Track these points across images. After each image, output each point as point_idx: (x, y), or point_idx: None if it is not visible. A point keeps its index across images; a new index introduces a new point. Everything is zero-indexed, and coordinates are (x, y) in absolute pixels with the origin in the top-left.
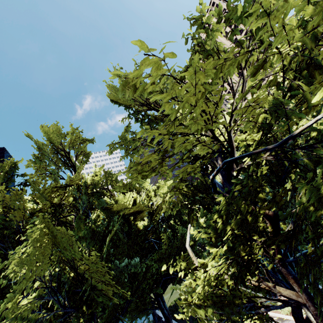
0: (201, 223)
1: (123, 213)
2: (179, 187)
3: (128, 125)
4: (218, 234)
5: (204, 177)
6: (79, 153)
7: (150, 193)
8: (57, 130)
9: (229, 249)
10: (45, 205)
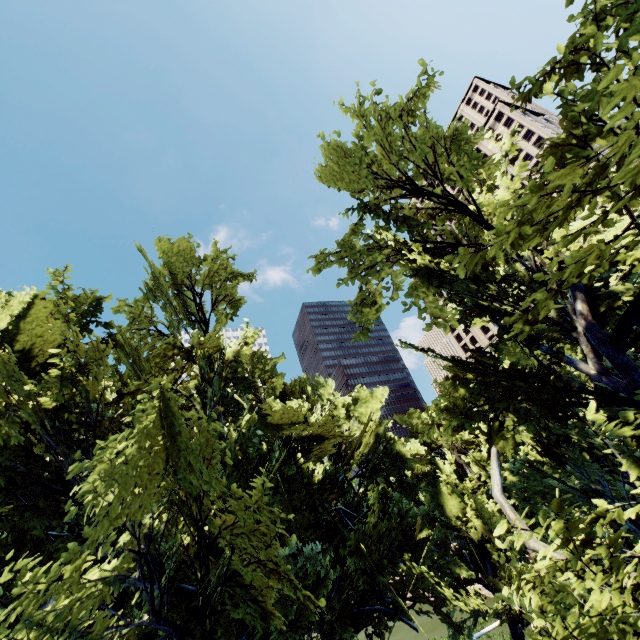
0: (444, 494)
1: (291, 433)
2: (537, 313)
3: (358, 226)
4: None
5: (526, 346)
6: (222, 297)
7: (338, 410)
8: (187, 250)
9: None
10: (147, 383)
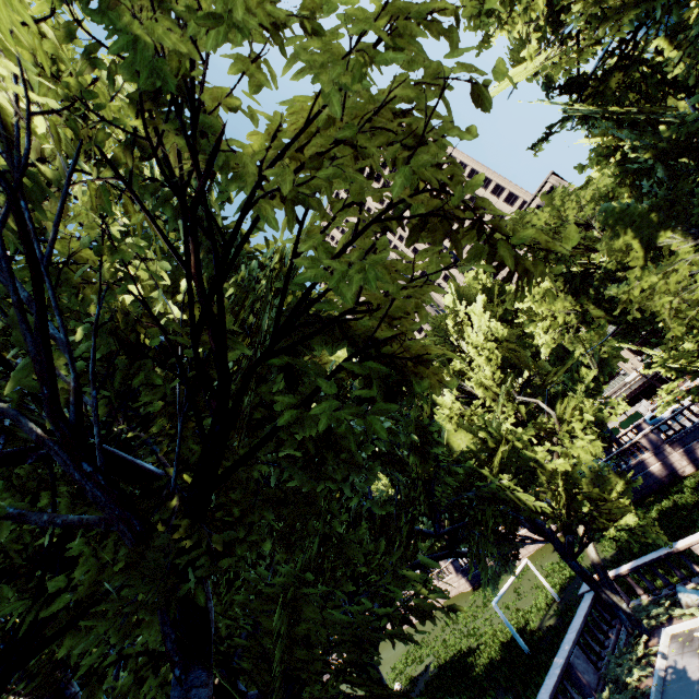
0: (449, 432)
1: None
2: None
3: None
4: None
5: None
6: None
7: None
8: None
9: None
10: None
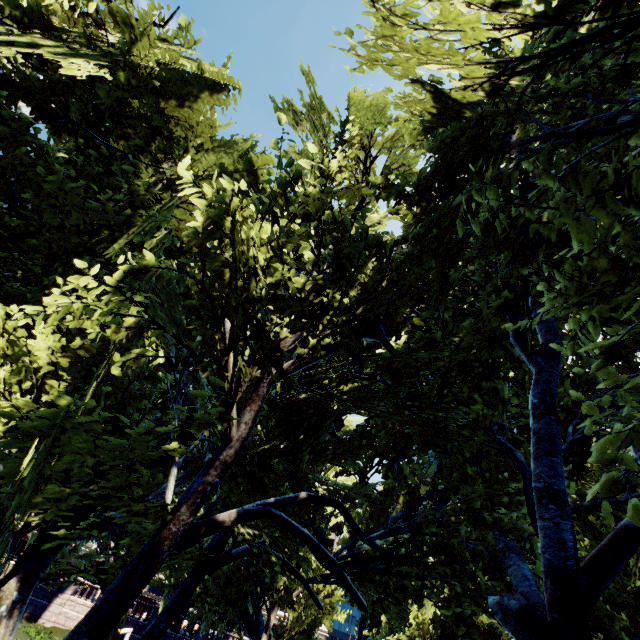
0: None
1: None
2: None
3: None
4: None
5: None
6: None
7: None
8: None
9: None
10: None
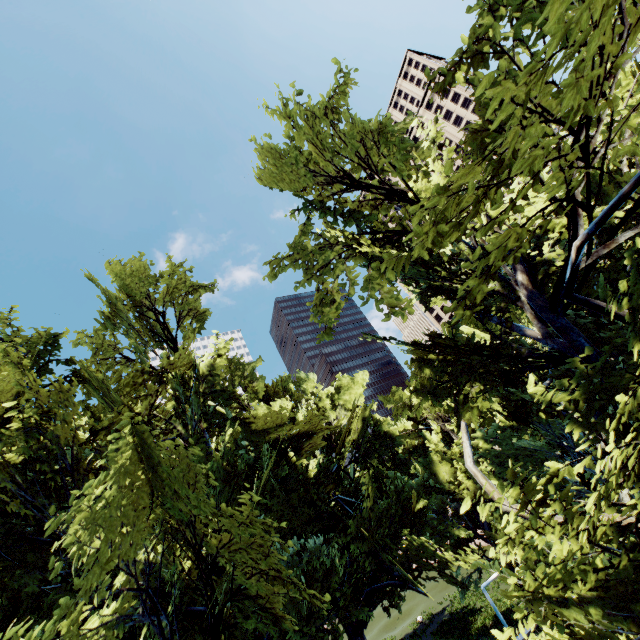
0: (435, 463)
1: (278, 436)
2: (475, 298)
3: (306, 226)
4: (591, 393)
5: (480, 320)
6: (186, 312)
7: (323, 402)
8: (141, 270)
9: (617, 433)
10: (120, 415)
